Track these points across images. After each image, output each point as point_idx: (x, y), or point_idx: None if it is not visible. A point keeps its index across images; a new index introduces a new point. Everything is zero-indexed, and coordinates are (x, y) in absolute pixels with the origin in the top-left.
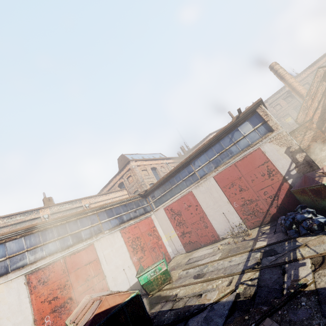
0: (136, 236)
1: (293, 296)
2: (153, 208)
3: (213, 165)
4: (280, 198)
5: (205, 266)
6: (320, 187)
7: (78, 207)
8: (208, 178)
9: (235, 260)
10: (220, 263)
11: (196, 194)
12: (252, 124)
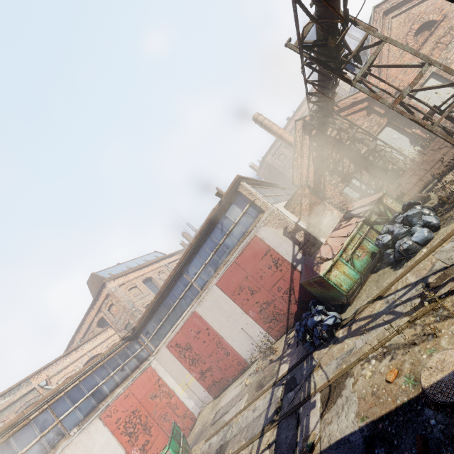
0: (131, 410)
1: None
2: (151, 350)
3: (211, 268)
4: (296, 291)
5: (229, 427)
6: (319, 279)
7: (27, 394)
8: (210, 288)
9: (258, 407)
10: (244, 415)
11: (202, 314)
12: (240, 206)
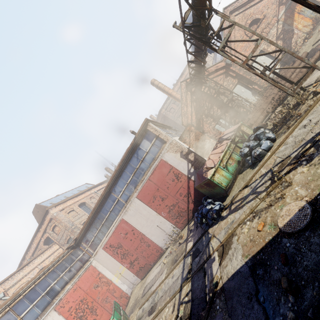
0: (79, 299)
1: (212, 301)
2: (91, 253)
3: (132, 186)
4: (192, 194)
5: (156, 293)
6: (207, 181)
7: None
8: (132, 200)
9: (175, 274)
10: (166, 282)
11: (128, 220)
12: (149, 140)
